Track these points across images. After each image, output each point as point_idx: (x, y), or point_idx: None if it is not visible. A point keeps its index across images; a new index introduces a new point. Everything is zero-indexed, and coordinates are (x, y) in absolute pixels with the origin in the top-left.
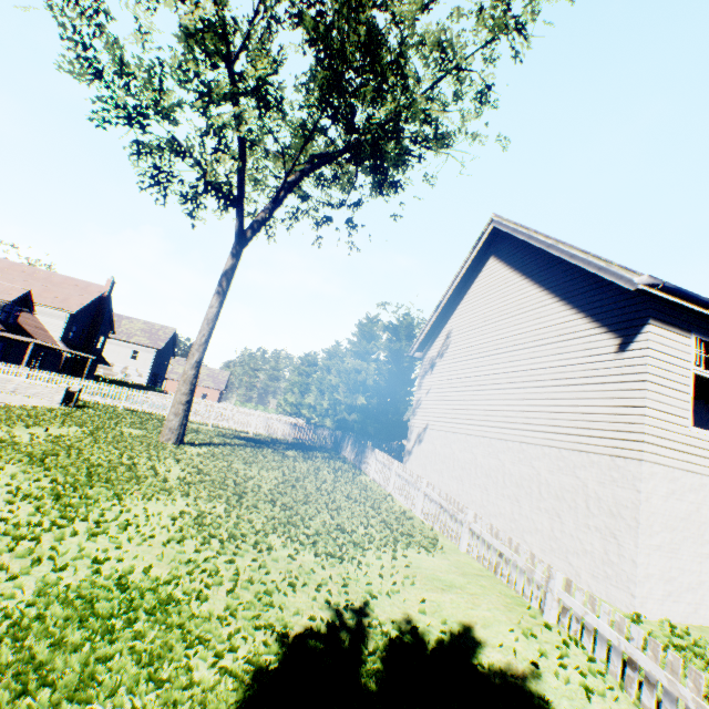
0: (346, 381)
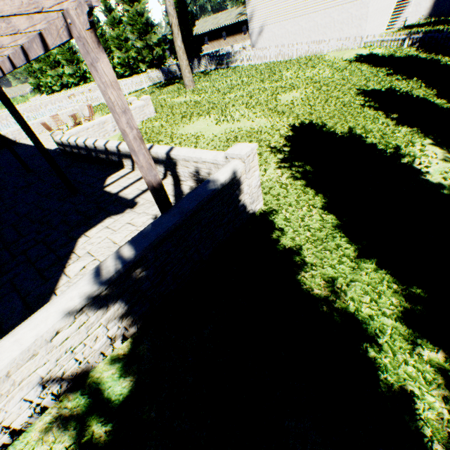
0: (137, 28)
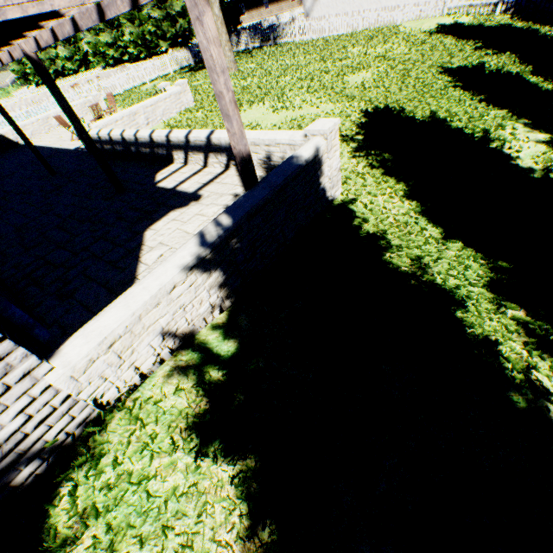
0: None
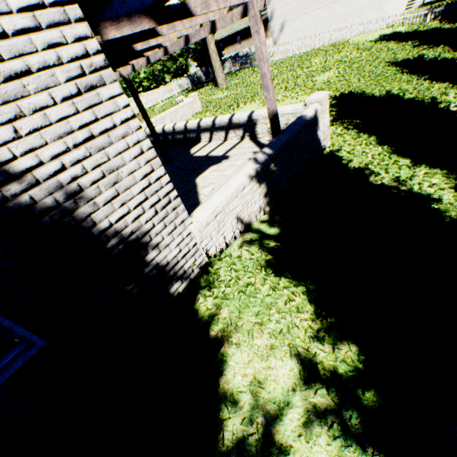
0: None
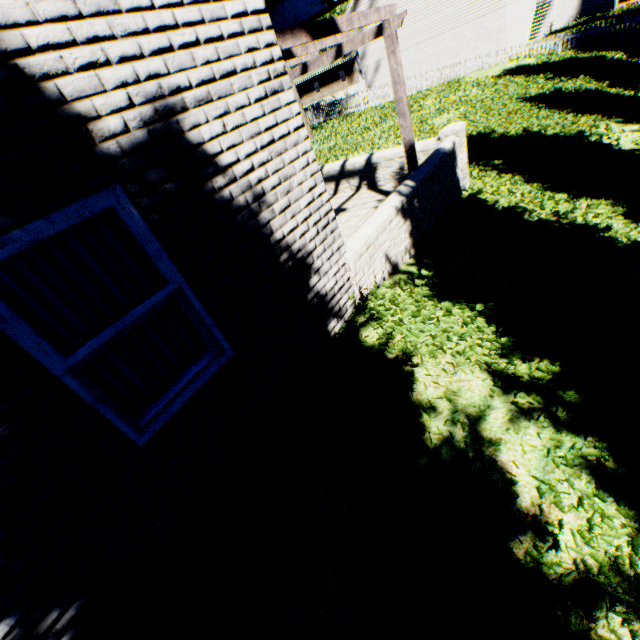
0: None
